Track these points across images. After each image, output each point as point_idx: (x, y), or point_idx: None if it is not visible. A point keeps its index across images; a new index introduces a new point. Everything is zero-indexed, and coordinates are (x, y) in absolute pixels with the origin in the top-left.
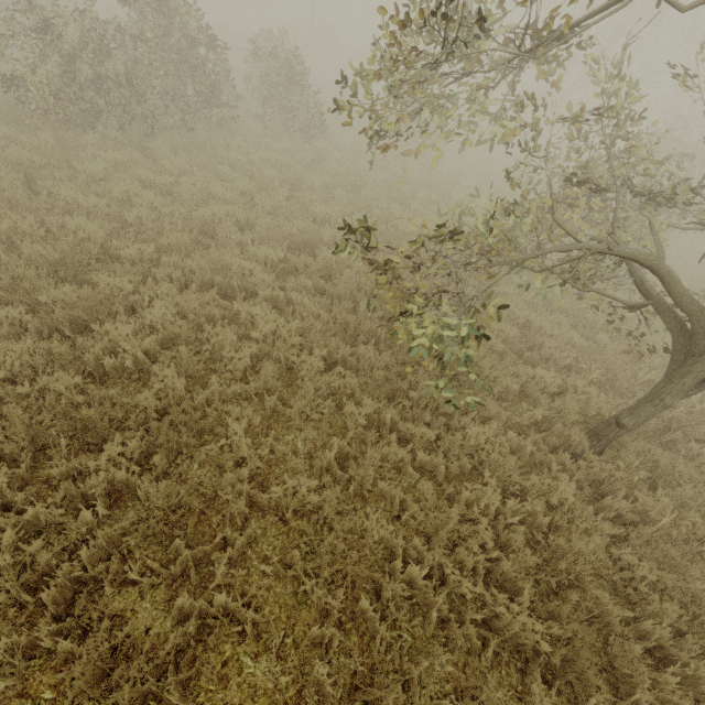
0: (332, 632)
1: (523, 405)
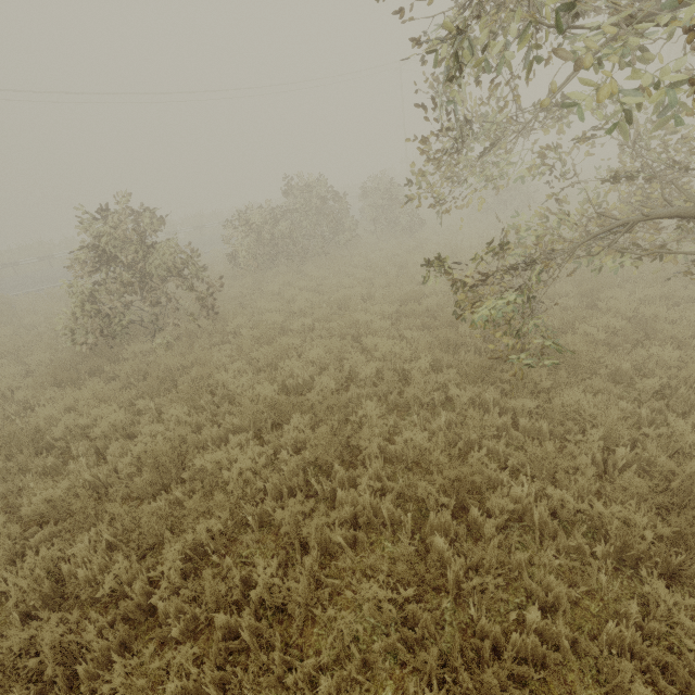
0: (446, 522)
1: (637, 381)
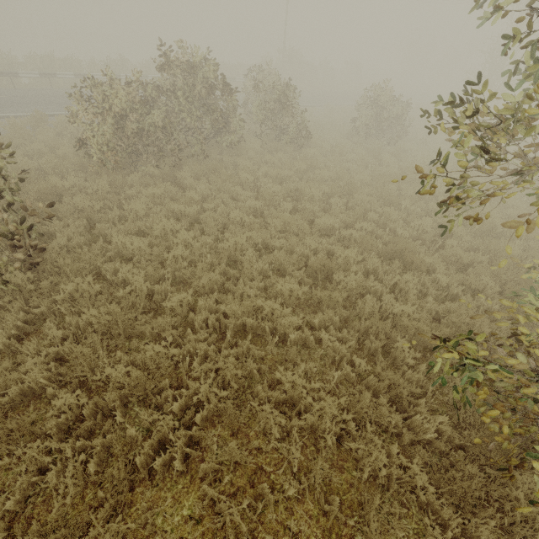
0: None
1: None
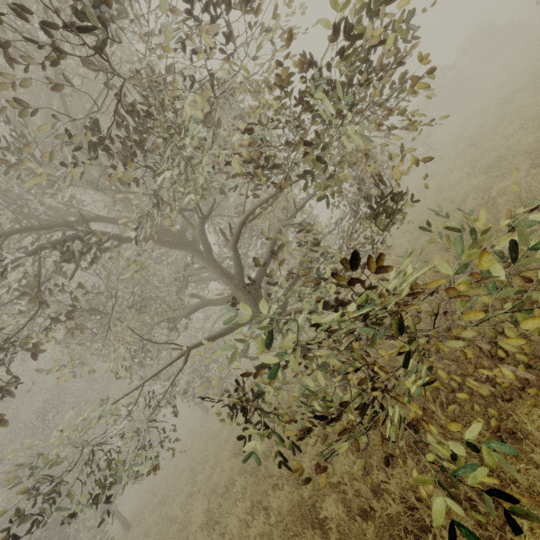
0: None
1: None
